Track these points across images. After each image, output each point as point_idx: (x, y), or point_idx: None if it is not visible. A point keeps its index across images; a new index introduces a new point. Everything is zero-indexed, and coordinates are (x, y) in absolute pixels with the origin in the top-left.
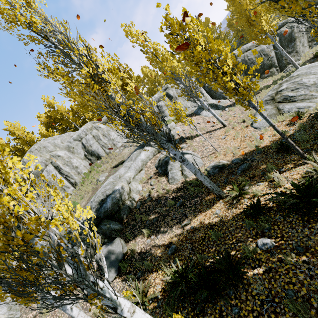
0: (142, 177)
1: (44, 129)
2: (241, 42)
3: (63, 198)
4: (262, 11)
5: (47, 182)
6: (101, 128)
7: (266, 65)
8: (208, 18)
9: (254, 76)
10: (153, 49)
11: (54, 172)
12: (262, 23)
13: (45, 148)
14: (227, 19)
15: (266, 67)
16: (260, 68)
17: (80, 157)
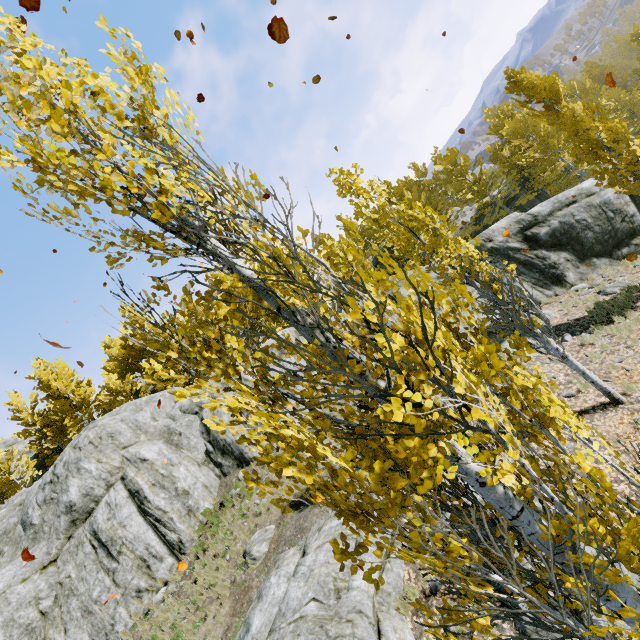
0: (407, 587)
1: (116, 377)
2: (526, 187)
3: (143, 595)
4: (623, 130)
5: (106, 539)
6: (249, 382)
7: (620, 232)
8: (454, 149)
9: (596, 255)
10: (408, 219)
11: (127, 509)
12: (633, 152)
13: (114, 437)
14: (488, 149)
15: (622, 235)
16: (607, 237)
17: (195, 458)
